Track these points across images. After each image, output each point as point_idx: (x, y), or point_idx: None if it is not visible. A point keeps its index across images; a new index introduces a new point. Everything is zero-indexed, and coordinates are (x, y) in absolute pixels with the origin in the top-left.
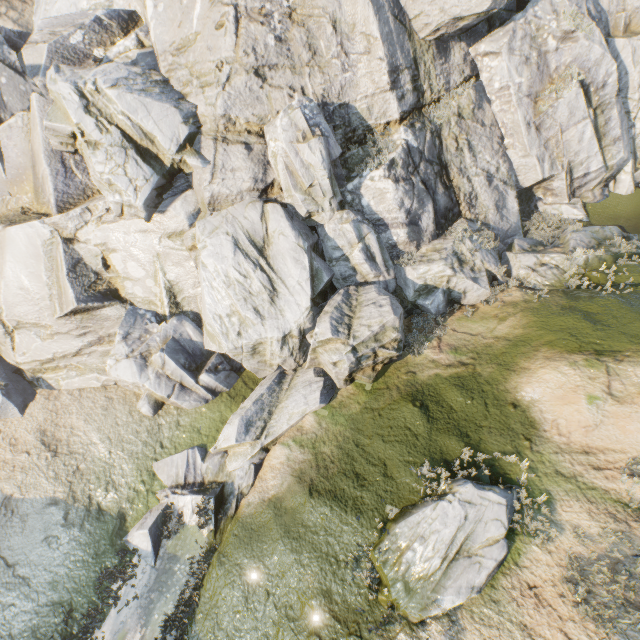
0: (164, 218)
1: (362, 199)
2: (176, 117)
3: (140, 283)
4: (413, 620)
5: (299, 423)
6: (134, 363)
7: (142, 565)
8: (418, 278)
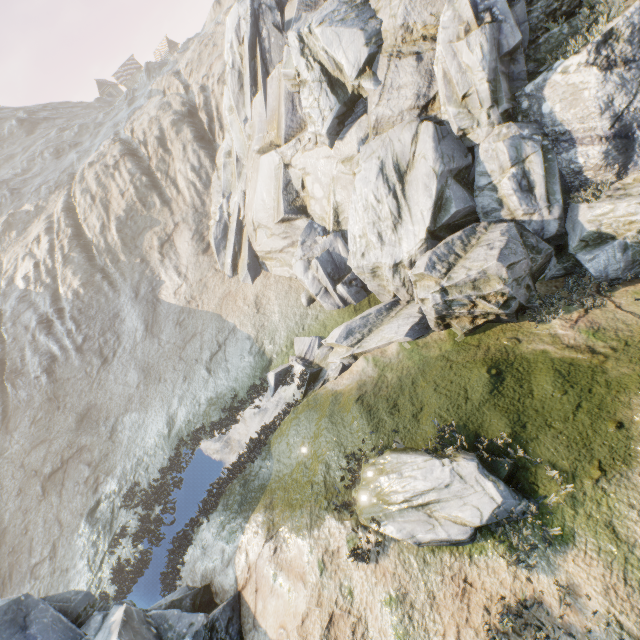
0: (341, 145)
1: (543, 104)
2: (360, 40)
3: (319, 202)
4: (360, 520)
5: (385, 347)
6: (303, 264)
7: (268, 392)
8: (589, 221)
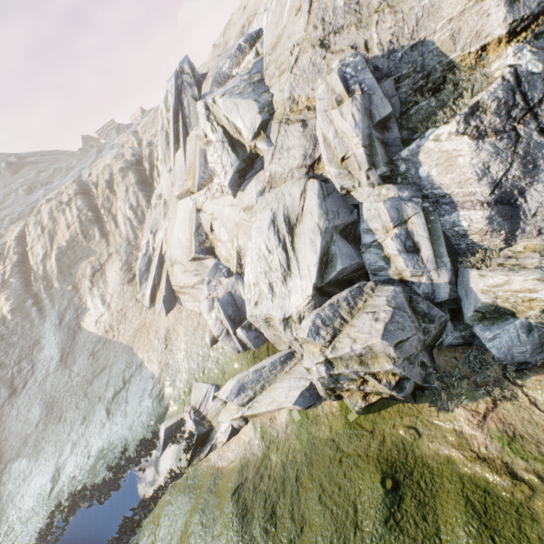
0: (243, 195)
1: (420, 168)
2: (254, 109)
3: (225, 245)
4: None
5: (275, 412)
6: (207, 303)
7: (157, 450)
8: (483, 291)
